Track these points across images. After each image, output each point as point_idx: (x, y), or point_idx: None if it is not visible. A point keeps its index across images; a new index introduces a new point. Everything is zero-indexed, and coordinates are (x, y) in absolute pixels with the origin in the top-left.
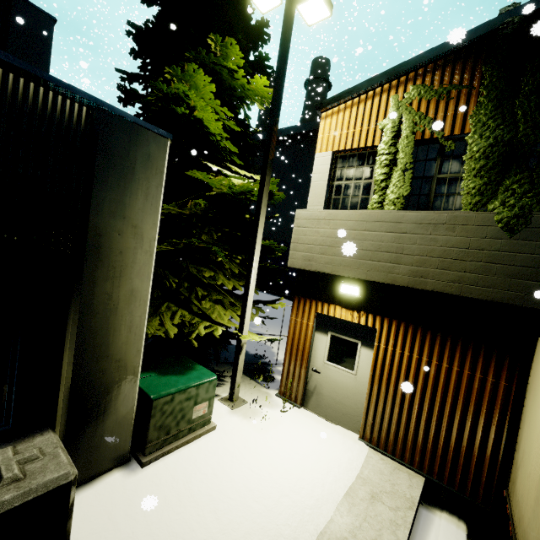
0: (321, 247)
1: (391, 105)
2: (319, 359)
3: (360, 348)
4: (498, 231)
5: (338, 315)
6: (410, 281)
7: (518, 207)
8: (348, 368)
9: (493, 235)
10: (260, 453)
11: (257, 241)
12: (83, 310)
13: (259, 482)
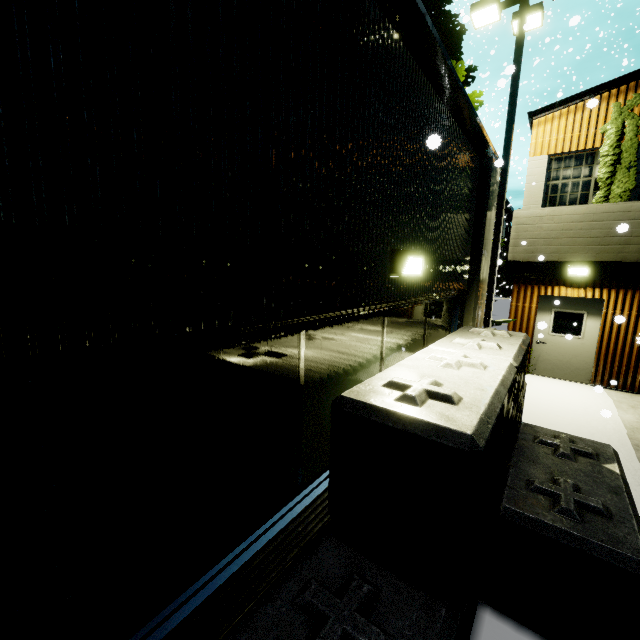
0: (546, 240)
1: (612, 112)
2: (543, 333)
3: (586, 317)
4: None
5: (564, 294)
6: (639, 257)
7: None
8: (574, 335)
9: None
10: (542, 394)
11: (499, 241)
12: (478, 295)
13: (563, 404)
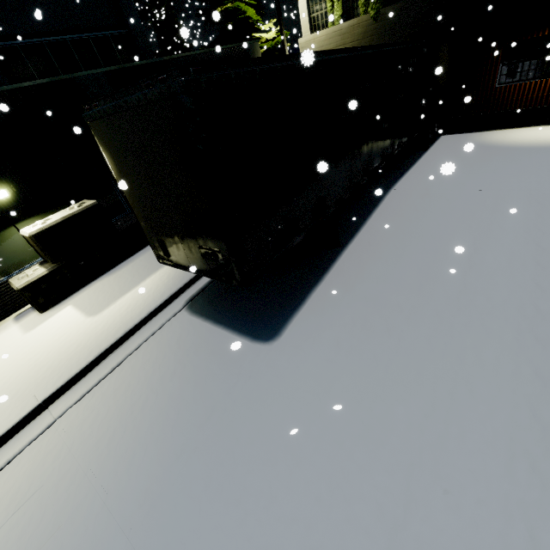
0: None
1: None
2: None
3: None
4: (372, 22)
5: None
6: None
7: (376, 9)
8: None
9: (371, 24)
10: None
11: None
12: None
13: None
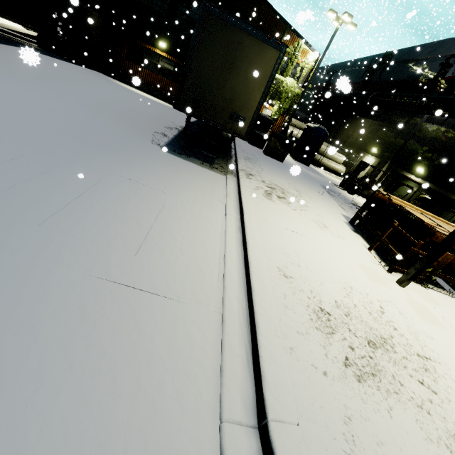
0: None
1: None
2: None
3: None
4: None
5: None
6: None
7: None
8: None
9: None
10: None
11: None
12: None
13: None
